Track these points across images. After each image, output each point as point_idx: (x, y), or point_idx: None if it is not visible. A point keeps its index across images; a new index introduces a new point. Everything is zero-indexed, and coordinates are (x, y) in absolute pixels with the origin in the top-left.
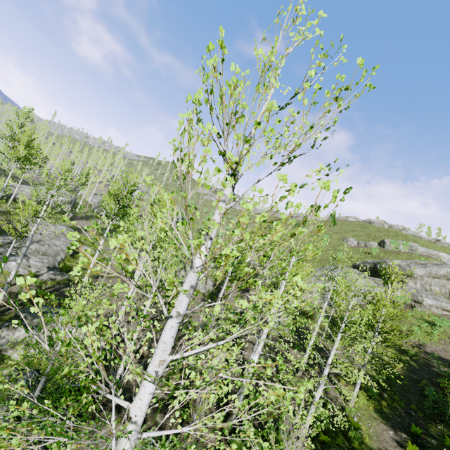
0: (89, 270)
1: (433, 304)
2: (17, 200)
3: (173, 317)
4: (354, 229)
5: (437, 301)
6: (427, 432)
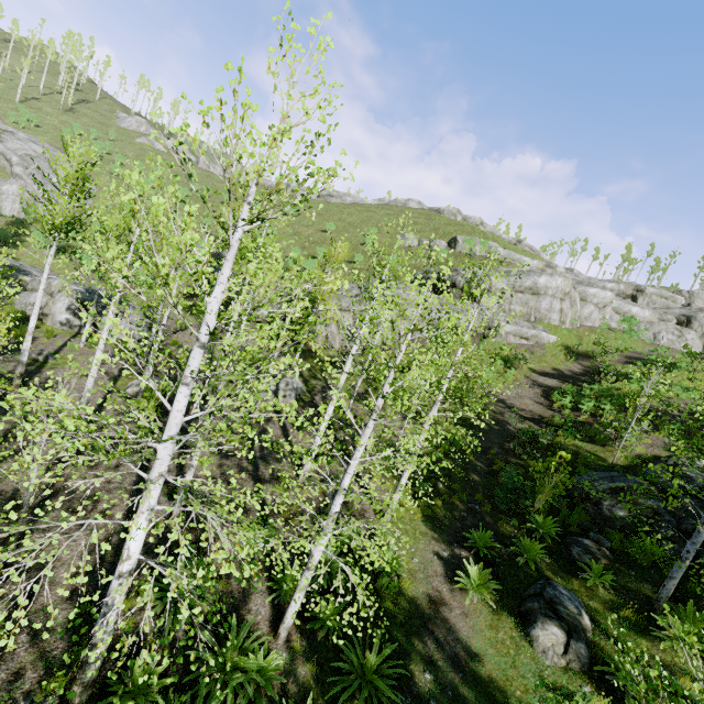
0: None
1: (512, 330)
2: None
3: None
4: (416, 221)
5: (517, 327)
6: (496, 537)
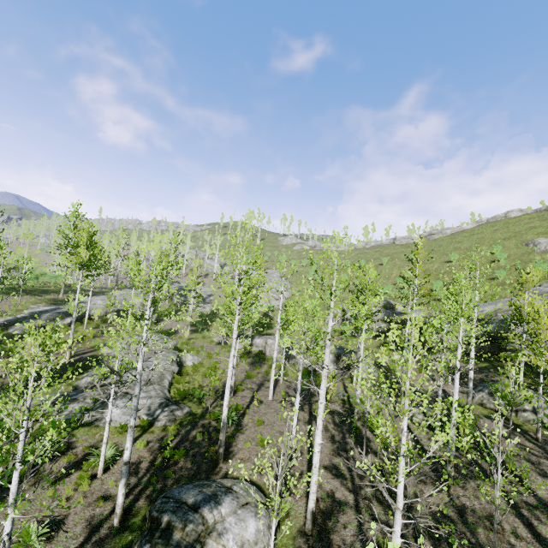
0: (226, 399)
1: None
2: (92, 317)
3: None
4: (532, 226)
5: None
6: None
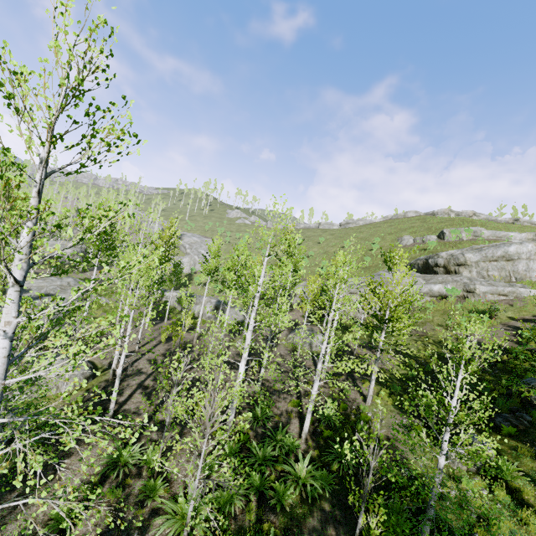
0: (85, 313)
1: (487, 290)
2: None
3: (10, 287)
4: (413, 225)
5: (492, 287)
6: None
